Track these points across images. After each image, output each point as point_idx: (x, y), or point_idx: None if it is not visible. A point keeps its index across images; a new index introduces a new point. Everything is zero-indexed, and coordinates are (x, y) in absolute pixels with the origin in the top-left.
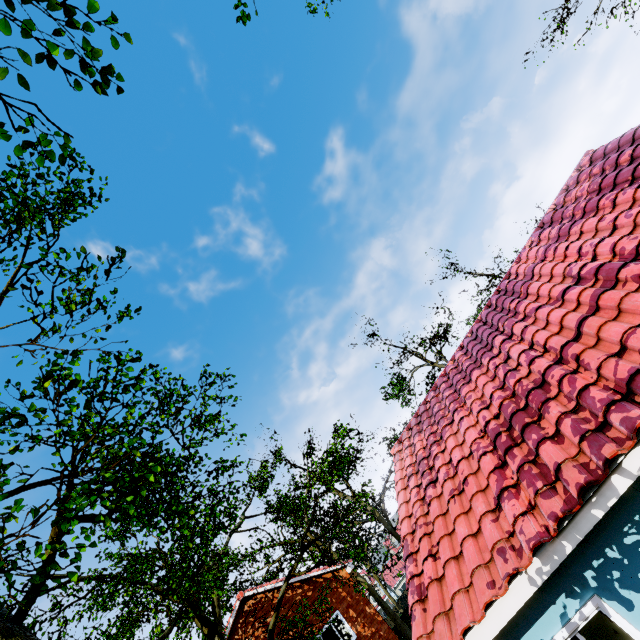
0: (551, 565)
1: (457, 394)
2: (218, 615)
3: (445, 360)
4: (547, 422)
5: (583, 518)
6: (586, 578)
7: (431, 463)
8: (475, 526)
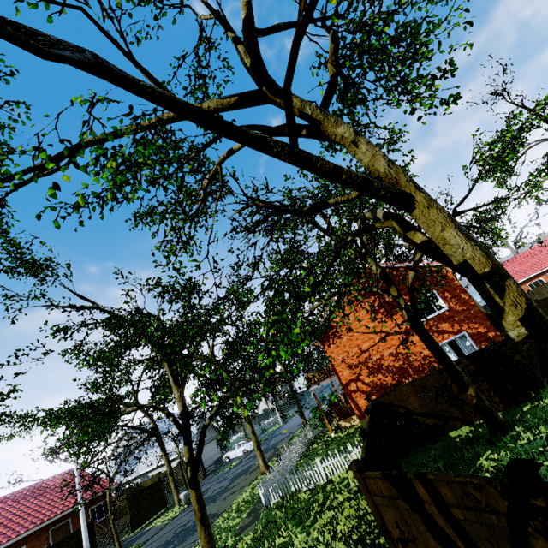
0: None
1: None
2: (368, 248)
3: None
4: None
5: None
6: None
7: None
8: None
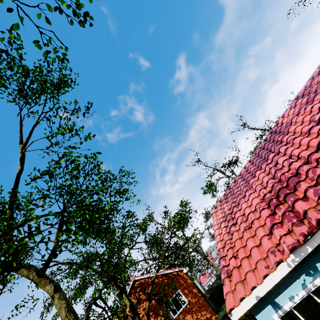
0: (300, 258)
1: (247, 183)
2: (124, 284)
3: (235, 175)
4: (299, 192)
5: (318, 235)
6: (317, 266)
7: (233, 216)
8: (258, 242)
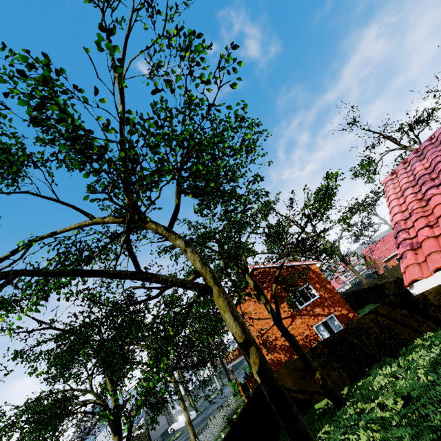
0: None
1: None
2: (246, 266)
3: (420, 144)
4: None
5: None
6: None
7: (434, 176)
8: None
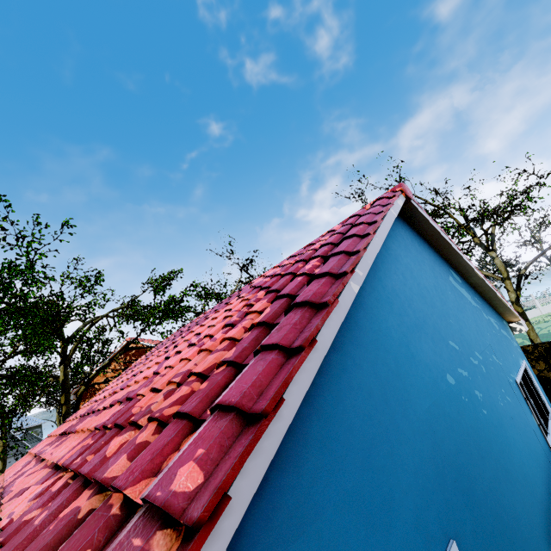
0: None
1: None
2: (70, 355)
3: None
4: None
5: None
6: None
7: None
8: None
